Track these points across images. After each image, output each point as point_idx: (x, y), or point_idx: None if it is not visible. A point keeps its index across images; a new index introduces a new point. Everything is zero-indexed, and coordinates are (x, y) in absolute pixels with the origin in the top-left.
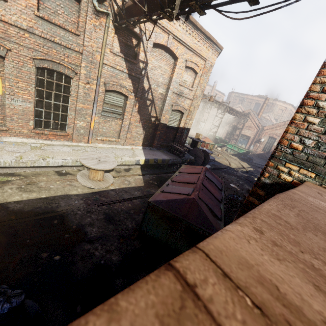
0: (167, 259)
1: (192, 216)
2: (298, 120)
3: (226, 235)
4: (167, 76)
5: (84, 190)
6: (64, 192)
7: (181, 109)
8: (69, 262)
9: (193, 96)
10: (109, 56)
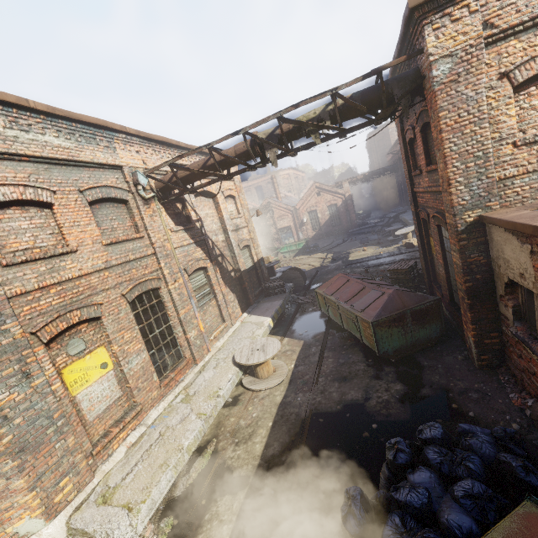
0: (418, 356)
1: (408, 302)
2: (454, 192)
3: (537, 224)
4: (216, 219)
5: (281, 389)
6: (273, 406)
7: (246, 243)
8: (385, 418)
9: (245, 221)
10: (173, 237)
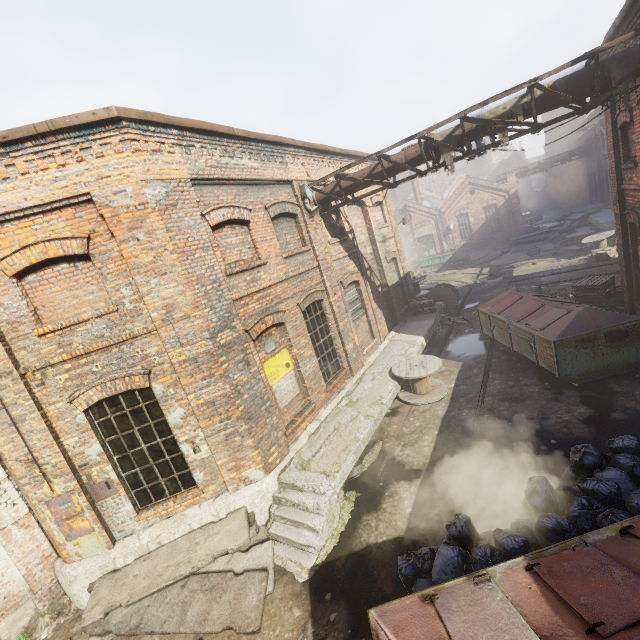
0: (608, 382)
1: (602, 321)
2: None
3: None
4: (364, 230)
5: (442, 405)
6: (435, 418)
7: (393, 255)
8: (566, 436)
9: (392, 231)
10: (331, 250)
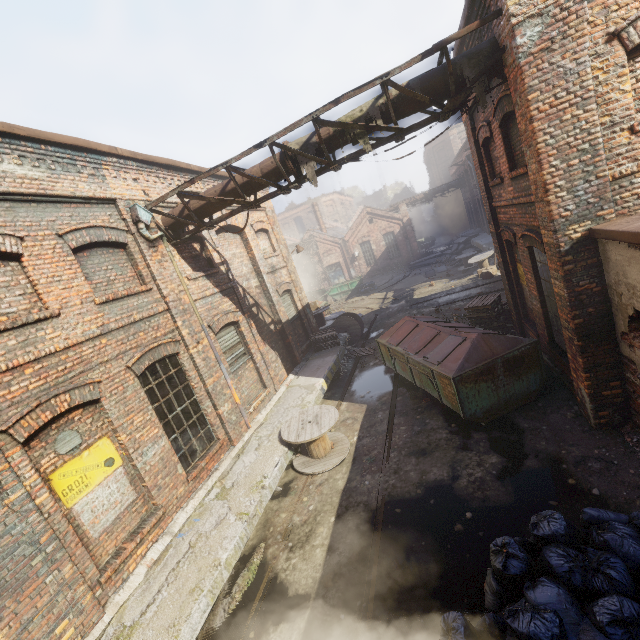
0: (514, 416)
1: (497, 348)
2: (553, 200)
3: None
4: (246, 260)
5: (342, 471)
6: (334, 494)
7: (286, 287)
8: (481, 504)
9: (283, 260)
10: (191, 286)
